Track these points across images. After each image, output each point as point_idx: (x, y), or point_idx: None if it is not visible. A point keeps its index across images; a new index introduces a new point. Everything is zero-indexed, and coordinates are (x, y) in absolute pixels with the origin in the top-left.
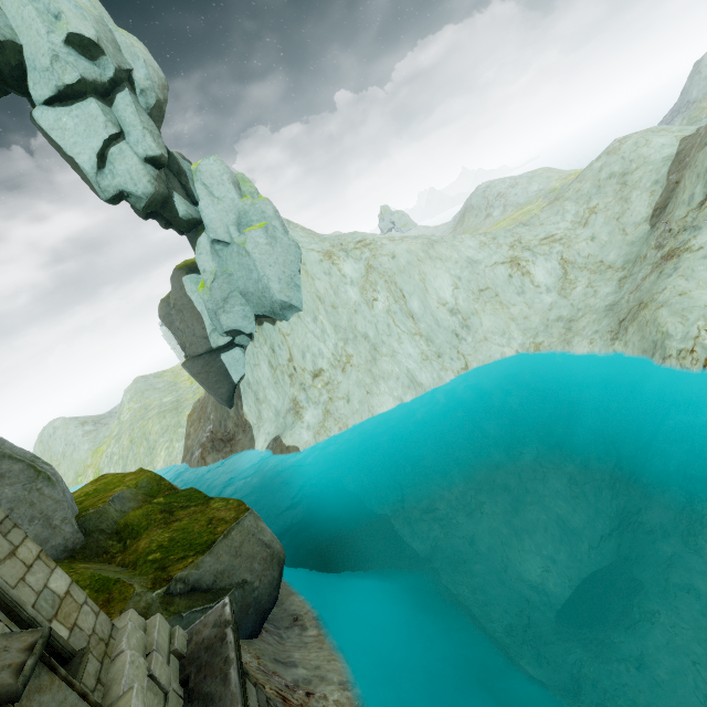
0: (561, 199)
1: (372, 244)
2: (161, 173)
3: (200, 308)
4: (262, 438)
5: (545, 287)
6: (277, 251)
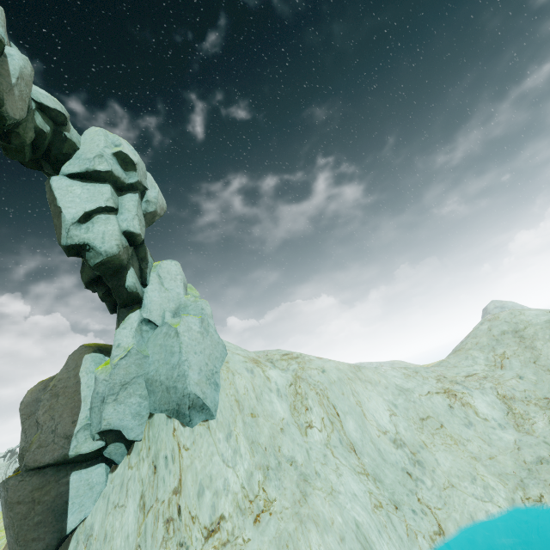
0: (463, 349)
1: (300, 358)
2: (130, 249)
3: (85, 393)
4: None
5: (495, 423)
6: (206, 342)
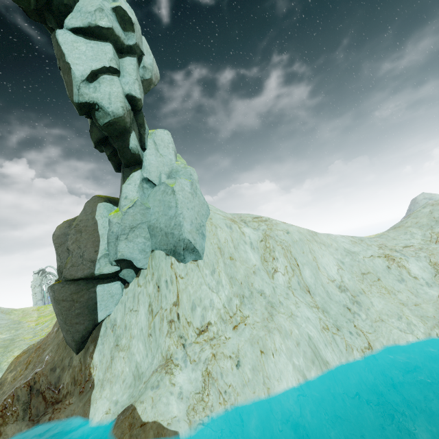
0: (402, 226)
1: (268, 221)
2: (131, 113)
3: (102, 232)
4: (104, 402)
5: (424, 282)
6: (195, 201)
